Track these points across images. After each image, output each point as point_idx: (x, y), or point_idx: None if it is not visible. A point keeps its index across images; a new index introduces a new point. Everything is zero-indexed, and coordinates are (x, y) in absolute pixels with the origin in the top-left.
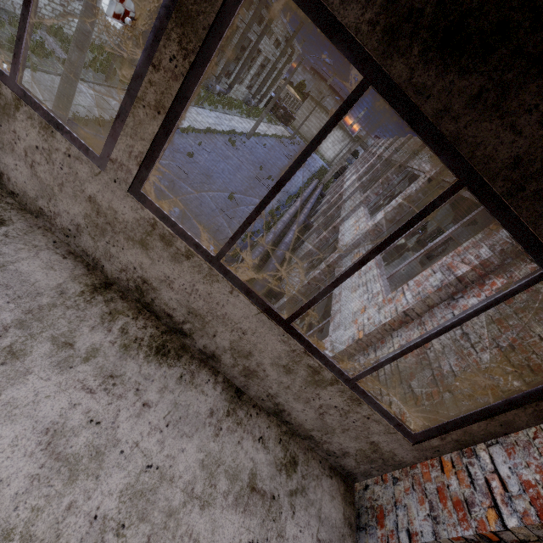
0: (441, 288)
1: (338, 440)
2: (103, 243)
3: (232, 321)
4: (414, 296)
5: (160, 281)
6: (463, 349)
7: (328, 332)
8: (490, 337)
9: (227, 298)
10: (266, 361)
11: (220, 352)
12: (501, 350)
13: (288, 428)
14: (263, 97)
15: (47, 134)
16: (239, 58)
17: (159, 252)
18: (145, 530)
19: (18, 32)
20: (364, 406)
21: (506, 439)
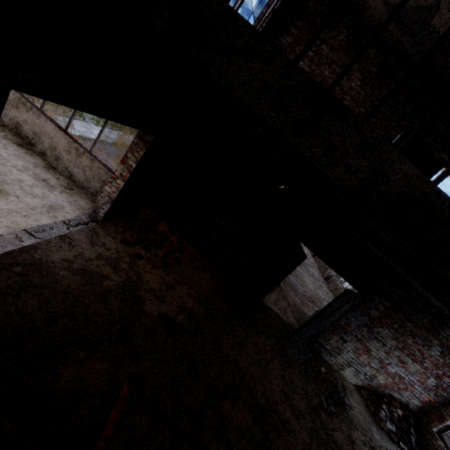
0: None
1: (93, 185)
2: (4, 110)
3: (48, 134)
4: None
5: (23, 122)
6: None
7: None
8: None
9: (45, 124)
10: (62, 150)
11: (46, 150)
12: None
13: (75, 185)
14: None
15: None
16: None
17: (22, 109)
18: None
19: None
20: (96, 162)
21: None
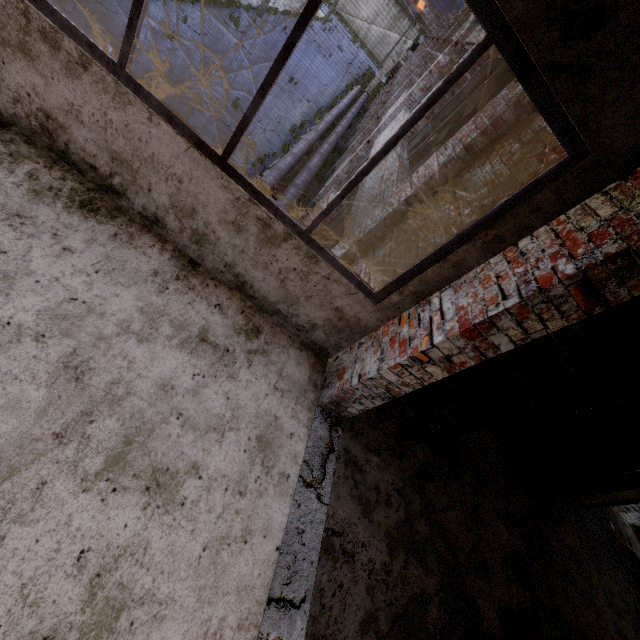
0: (447, 163)
1: (305, 311)
2: None
3: (162, 165)
4: (419, 181)
5: (65, 112)
6: (451, 221)
7: None
8: (479, 200)
9: (148, 129)
10: (213, 218)
11: (162, 213)
12: (482, 209)
13: (254, 304)
14: None
15: None
16: None
17: (48, 63)
18: (70, 344)
19: None
20: (322, 264)
21: (458, 281)
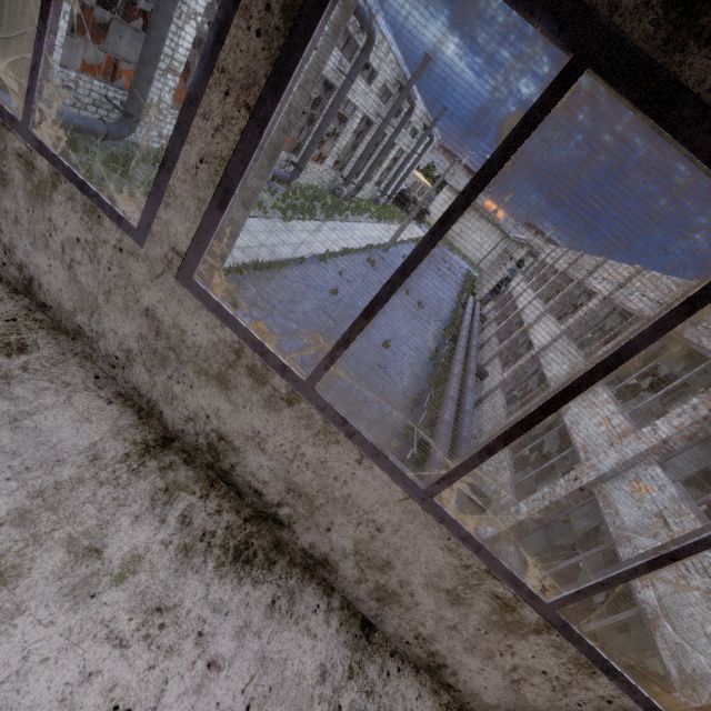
0: None
1: None
2: None
3: None
4: None
5: None
6: None
7: (554, 559)
8: None
9: None
10: None
11: None
12: None
13: None
14: (393, 192)
15: (579, 670)
16: (370, 154)
17: None
18: None
19: (606, 578)
20: None
21: None
